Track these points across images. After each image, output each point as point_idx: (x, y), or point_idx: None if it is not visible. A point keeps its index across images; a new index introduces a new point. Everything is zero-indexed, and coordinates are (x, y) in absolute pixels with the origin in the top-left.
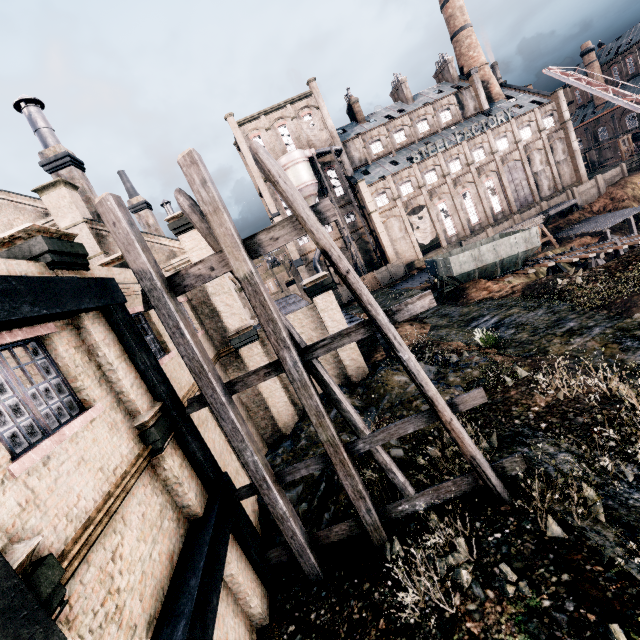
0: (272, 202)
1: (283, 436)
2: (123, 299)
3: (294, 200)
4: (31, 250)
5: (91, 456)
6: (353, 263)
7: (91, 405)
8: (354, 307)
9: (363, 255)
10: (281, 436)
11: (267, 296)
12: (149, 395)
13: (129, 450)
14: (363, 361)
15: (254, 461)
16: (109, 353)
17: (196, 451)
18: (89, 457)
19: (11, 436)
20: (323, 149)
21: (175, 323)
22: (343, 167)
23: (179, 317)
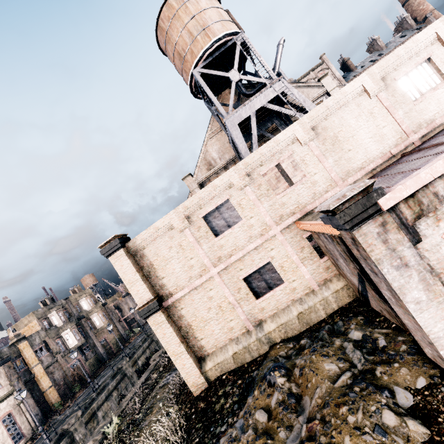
0: None
1: None
2: None
3: None
4: None
5: None
6: None
7: None
8: None
9: None
10: None
11: None
12: None
13: None
14: None
15: None
16: None
17: None
18: None
19: None
20: None
21: None
22: None
23: None
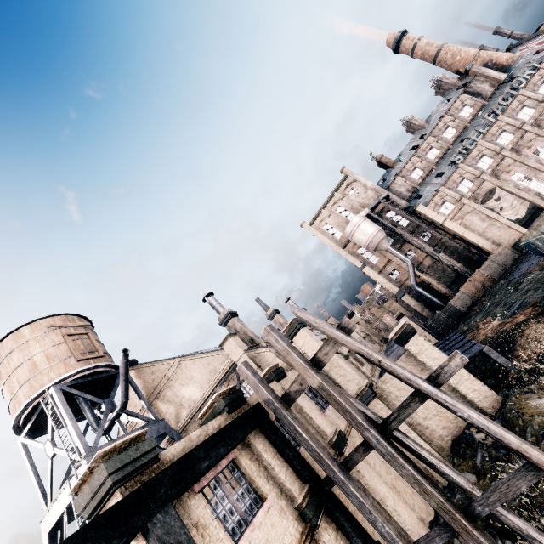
0: (355, 259)
1: (444, 487)
2: (267, 414)
3: (324, 330)
4: (219, 407)
5: (272, 538)
6: (452, 270)
7: (266, 498)
8: (475, 313)
9: (458, 259)
10: (443, 487)
11: (336, 394)
12: (299, 480)
13: (295, 529)
14: (487, 389)
15: (387, 531)
16: (267, 456)
17: (344, 523)
18: (271, 539)
19: (232, 529)
20: (373, 204)
21: (293, 427)
22: (397, 204)
23: (294, 422)
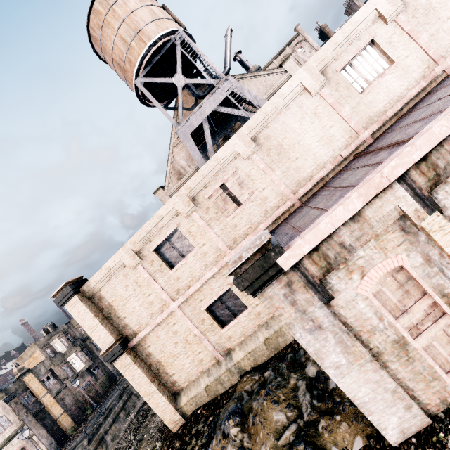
0: None
1: None
2: None
3: None
4: None
5: None
6: None
7: None
8: None
9: None
10: None
11: None
12: None
13: None
14: None
15: None
16: None
17: None
18: None
19: None
20: None
21: None
22: None
23: None
